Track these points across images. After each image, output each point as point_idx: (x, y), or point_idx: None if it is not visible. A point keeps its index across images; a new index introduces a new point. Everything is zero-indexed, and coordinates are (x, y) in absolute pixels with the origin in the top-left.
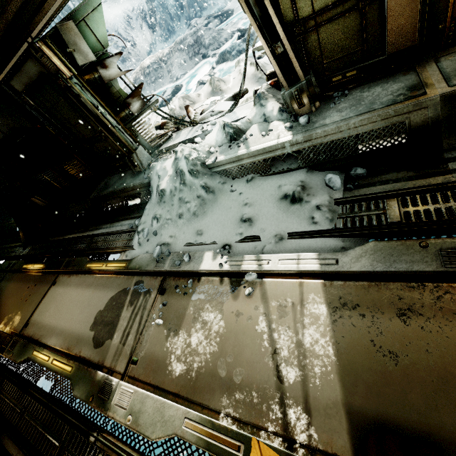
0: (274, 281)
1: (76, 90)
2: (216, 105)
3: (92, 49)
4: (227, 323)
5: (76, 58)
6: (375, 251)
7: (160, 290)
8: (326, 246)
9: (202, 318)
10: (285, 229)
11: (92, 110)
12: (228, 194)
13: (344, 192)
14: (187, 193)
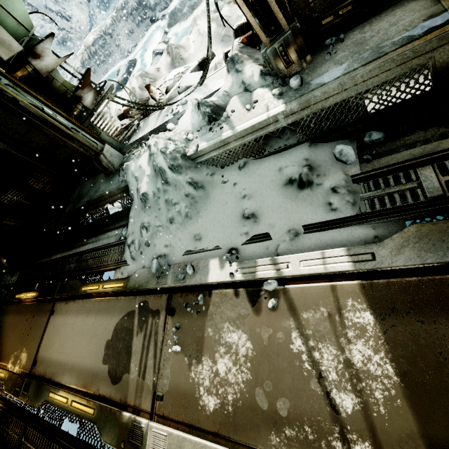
0: (300, 288)
1: (10, 93)
2: (182, 80)
3: (15, 35)
4: (255, 343)
5: None
6: (420, 238)
7: (169, 310)
8: (354, 237)
9: (225, 340)
10: (298, 222)
11: (37, 115)
12: (220, 186)
13: (361, 165)
14: (172, 193)
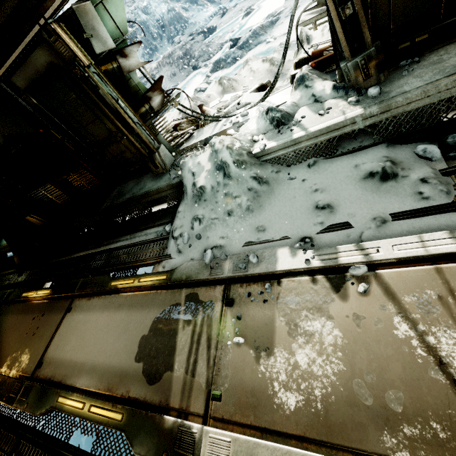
0: (395, 272)
1: (95, 80)
2: (242, 97)
3: (110, 36)
4: (345, 331)
5: (93, 44)
6: None
7: (226, 301)
8: (454, 222)
9: (303, 329)
10: (383, 211)
11: (111, 104)
12: (286, 183)
13: (447, 162)
14: (233, 187)
